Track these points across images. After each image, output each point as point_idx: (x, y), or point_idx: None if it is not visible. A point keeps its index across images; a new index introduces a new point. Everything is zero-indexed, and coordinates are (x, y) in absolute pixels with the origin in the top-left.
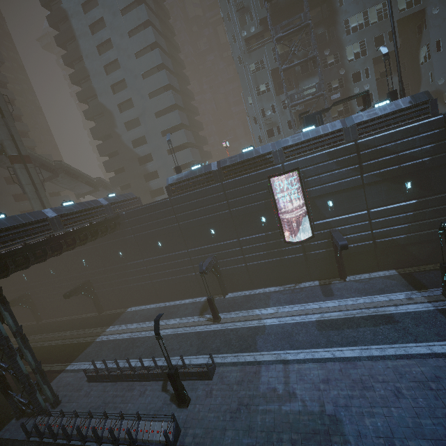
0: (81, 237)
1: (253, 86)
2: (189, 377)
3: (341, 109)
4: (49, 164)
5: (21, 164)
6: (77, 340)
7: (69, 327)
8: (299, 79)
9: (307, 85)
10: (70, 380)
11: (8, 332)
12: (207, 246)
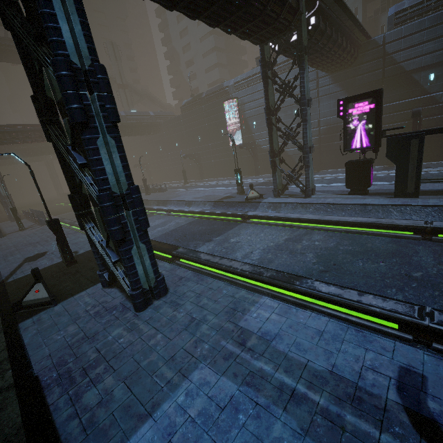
0: (136, 130)
1: None
2: (156, 191)
3: None
4: (139, 91)
5: (122, 89)
6: None
7: None
8: None
9: None
10: None
11: None
12: (196, 147)
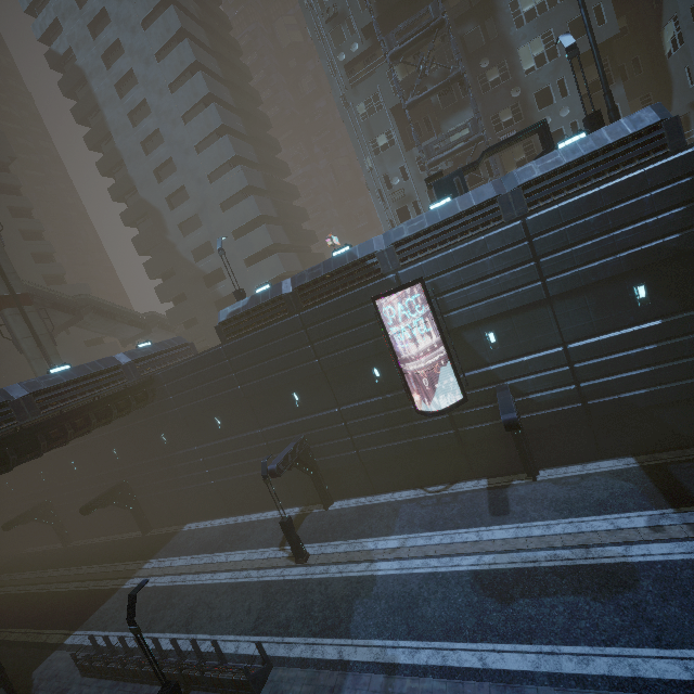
0: (79, 424)
1: (365, 141)
2: (222, 687)
3: (522, 157)
4: (68, 302)
5: (14, 308)
6: (99, 584)
7: (98, 558)
8: (439, 118)
9: (455, 125)
10: (61, 667)
11: (25, 561)
12: (290, 422)
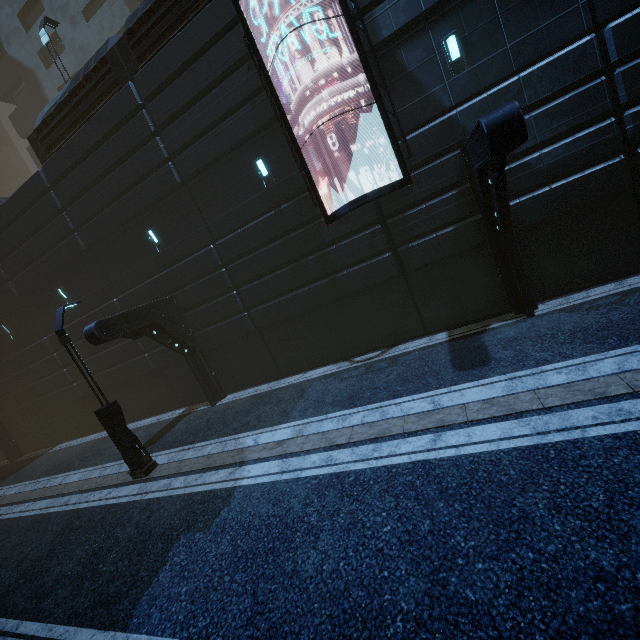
0: None
1: None
2: None
3: None
4: None
5: None
6: None
7: None
8: None
9: None
10: None
11: None
12: (151, 278)
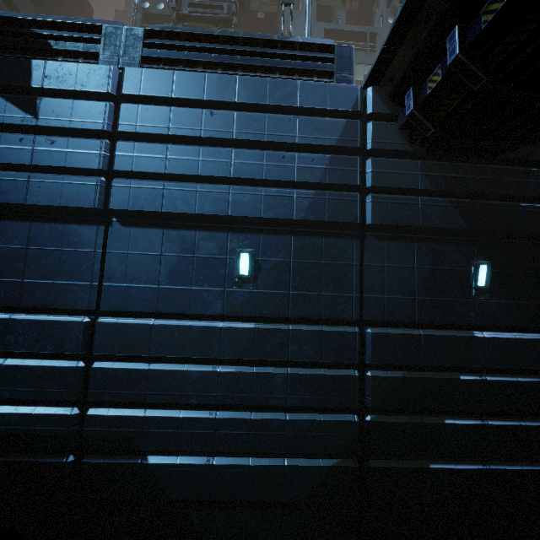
0: None
1: None
2: None
3: None
4: None
5: None
6: None
7: None
8: None
9: None
10: None
11: None
12: None
